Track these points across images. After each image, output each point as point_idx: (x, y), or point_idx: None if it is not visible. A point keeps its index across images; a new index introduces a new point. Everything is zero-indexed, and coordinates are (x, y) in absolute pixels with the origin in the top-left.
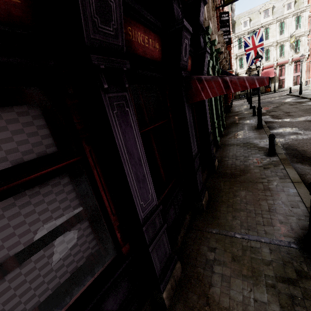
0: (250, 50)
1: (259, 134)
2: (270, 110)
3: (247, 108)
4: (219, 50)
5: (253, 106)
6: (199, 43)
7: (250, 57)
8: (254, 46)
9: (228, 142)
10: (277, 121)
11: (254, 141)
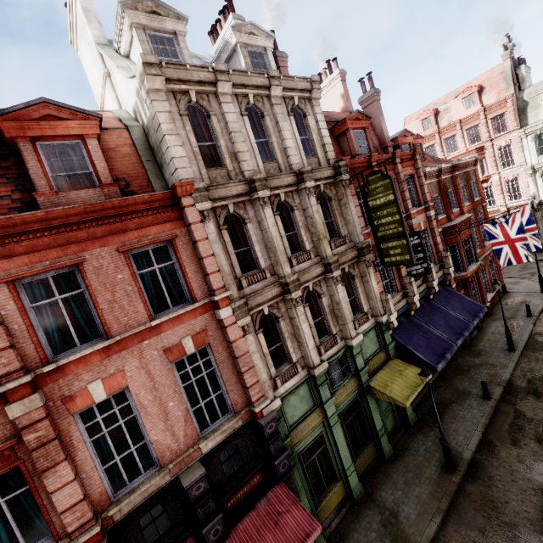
0: (500, 244)
1: (430, 496)
2: (536, 384)
3: (505, 344)
4: (383, 324)
5: (481, 382)
6: (271, 452)
7: (503, 255)
8: (509, 239)
9: (377, 491)
10: (500, 453)
11: (408, 515)
